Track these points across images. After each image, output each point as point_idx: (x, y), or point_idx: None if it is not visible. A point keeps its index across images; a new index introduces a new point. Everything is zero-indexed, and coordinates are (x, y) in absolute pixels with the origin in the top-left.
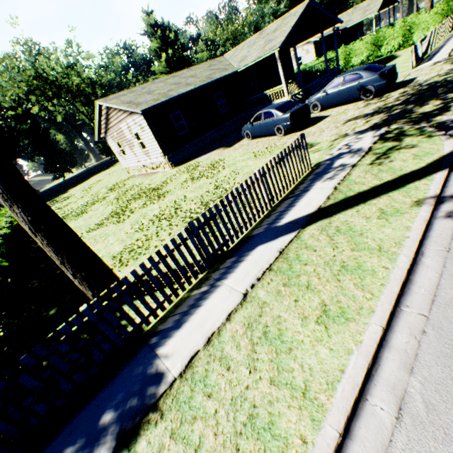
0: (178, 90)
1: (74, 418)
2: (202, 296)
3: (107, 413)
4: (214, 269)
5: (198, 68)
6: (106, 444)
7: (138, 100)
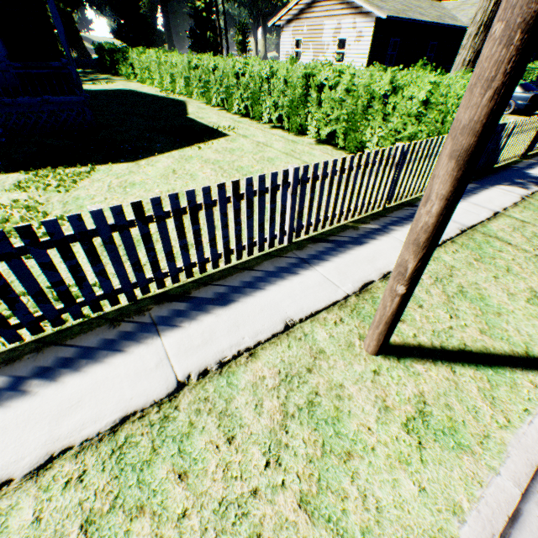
0: (414, 15)
1: (489, 178)
2: (535, 163)
3: (516, 180)
4: (530, 157)
5: (419, 1)
6: (531, 186)
7: (374, 2)
